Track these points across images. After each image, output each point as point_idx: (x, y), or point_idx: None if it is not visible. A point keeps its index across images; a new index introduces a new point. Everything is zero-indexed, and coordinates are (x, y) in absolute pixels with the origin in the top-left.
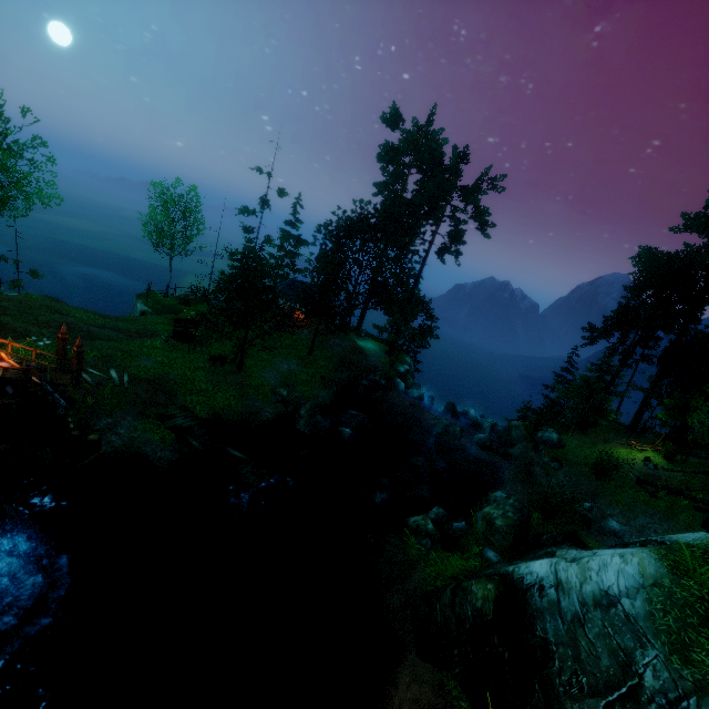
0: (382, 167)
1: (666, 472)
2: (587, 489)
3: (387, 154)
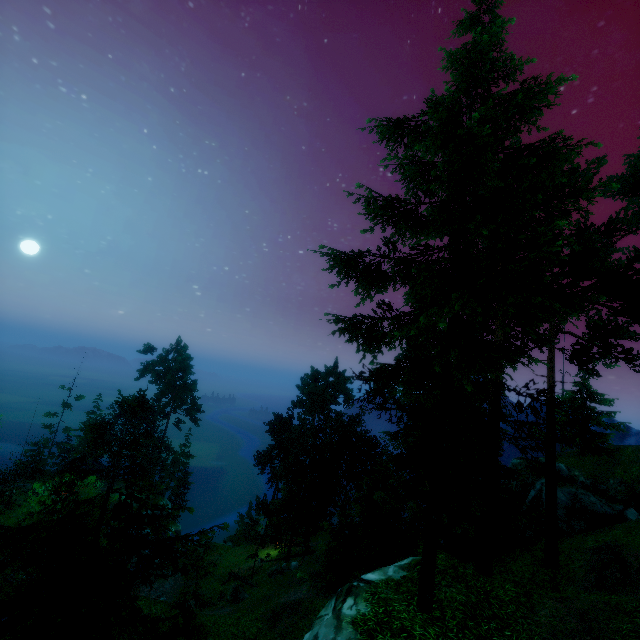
0: (138, 378)
1: (263, 563)
2: (180, 587)
3: (145, 369)
